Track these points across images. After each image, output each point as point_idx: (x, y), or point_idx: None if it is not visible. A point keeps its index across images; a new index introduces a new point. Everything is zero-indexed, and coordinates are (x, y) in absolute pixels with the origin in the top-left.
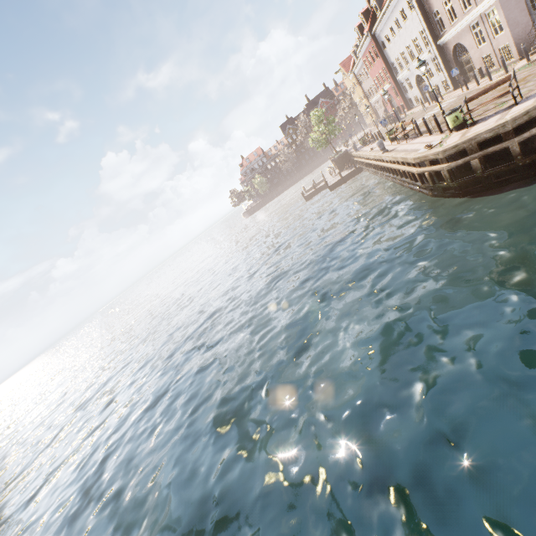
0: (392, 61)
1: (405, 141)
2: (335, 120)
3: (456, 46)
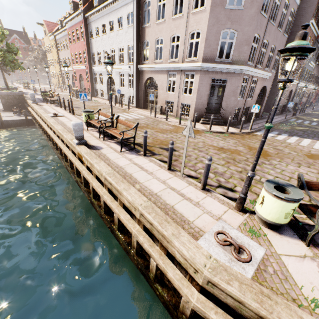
0: (94, 52)
1: (115, 144)
2: (19, 53)
3: (149, 79)
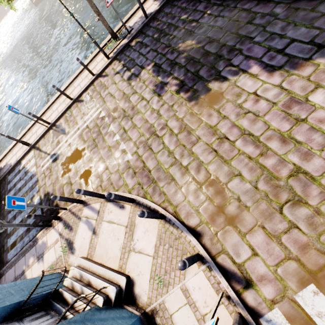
0: None
1: None
2: None
3: None
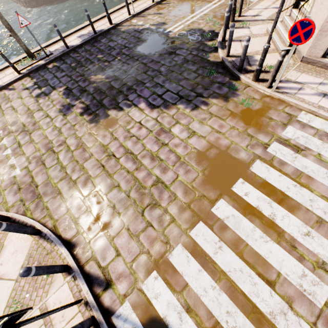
0: None
1: None
2: None
3: None
